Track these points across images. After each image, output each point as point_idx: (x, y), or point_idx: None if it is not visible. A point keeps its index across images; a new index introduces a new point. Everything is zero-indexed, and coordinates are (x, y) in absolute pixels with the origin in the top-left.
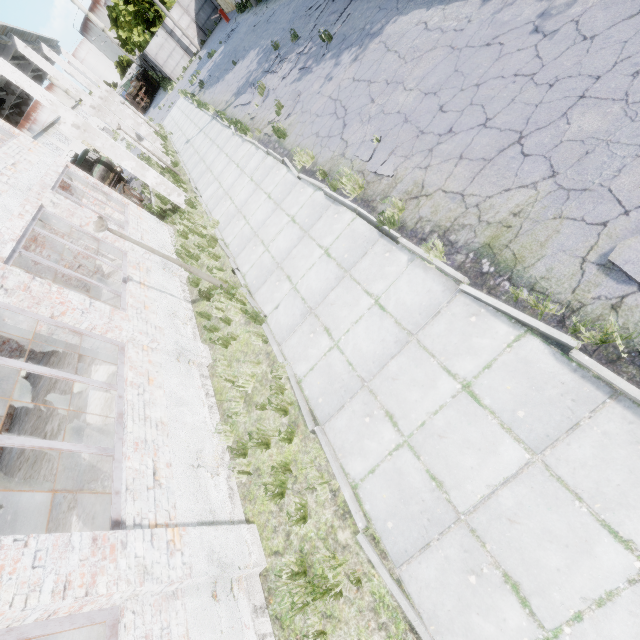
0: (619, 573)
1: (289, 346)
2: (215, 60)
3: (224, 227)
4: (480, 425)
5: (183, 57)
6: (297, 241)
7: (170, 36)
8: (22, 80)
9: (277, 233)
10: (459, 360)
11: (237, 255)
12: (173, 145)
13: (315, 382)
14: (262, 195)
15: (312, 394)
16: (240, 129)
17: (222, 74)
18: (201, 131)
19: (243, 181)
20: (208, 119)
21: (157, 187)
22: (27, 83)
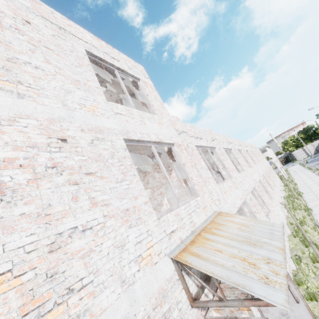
0: (318, 187)
1: (299, 186)
2: (315, 158)
3: (295, 180)
4: (316, 185)
5: (305, 156)
6: (308, 179)
7: (303, 150)
8: (271, 154)
9: (306, 179)
10: (318, 183)
11: (296, 182)
12: (289, 172)
13: (300, 187)
14: (307, 176)
15: (299, 187)
16: (310, 169)
17: (314, 161)
18: (300, 170)
19: (304, 175)
20: (303, 168)
21: (283, 173)
22: (271, 154)
